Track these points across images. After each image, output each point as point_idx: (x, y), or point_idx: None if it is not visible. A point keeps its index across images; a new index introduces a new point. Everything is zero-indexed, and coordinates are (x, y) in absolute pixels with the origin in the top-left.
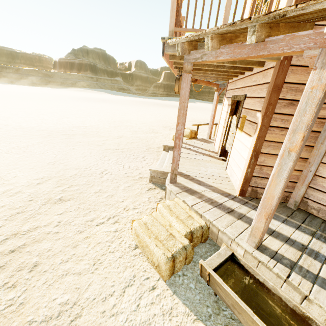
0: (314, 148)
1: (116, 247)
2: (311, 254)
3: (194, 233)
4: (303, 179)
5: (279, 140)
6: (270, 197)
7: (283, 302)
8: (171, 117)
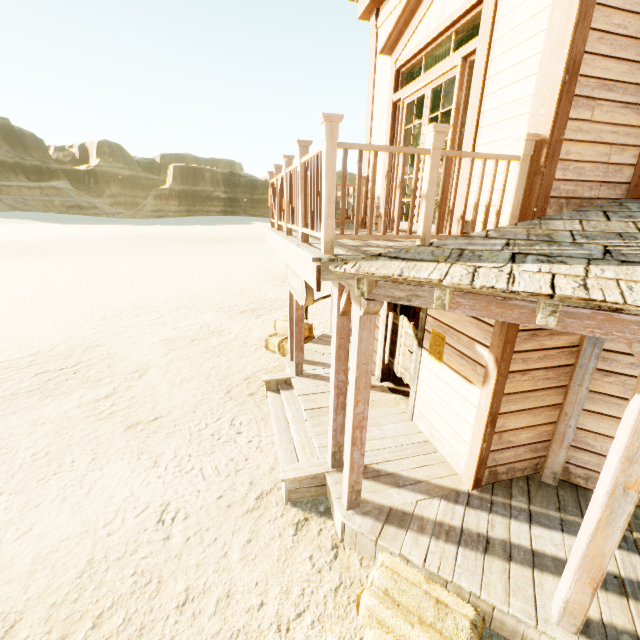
0: (569, 393)
1: None
2: (636, 594)
3: None
4: (560, 438)
5: (522, 389)
6: (597, 556)
7: None
8: (227, 277)
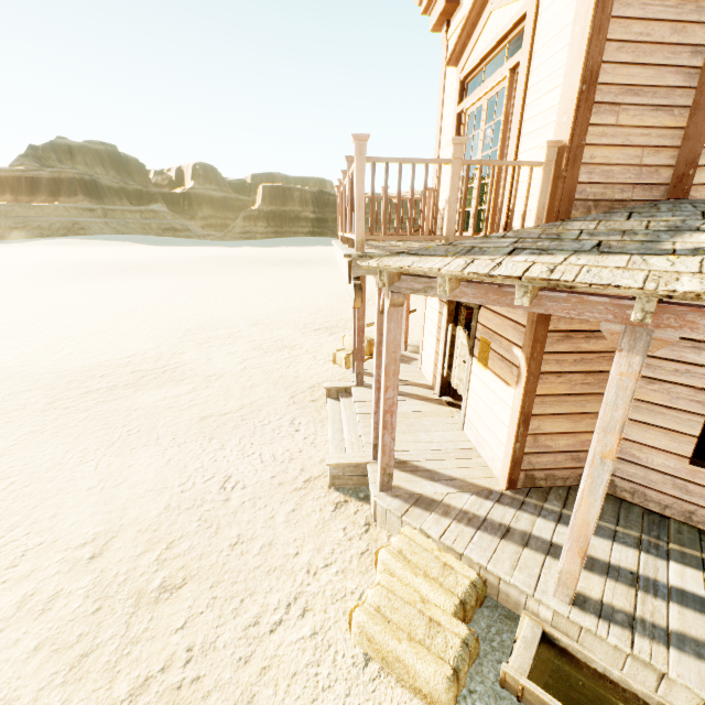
0: None
1: (331, 672)
2: (648, 588)
3: (467, 601)
4: None
5: (558, 392)
6: (583, 525)
7: (642, 701)
8: (306, 297)
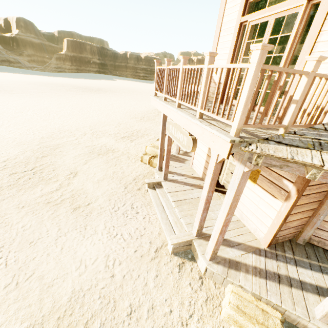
0: (324, 204)
1: None
2: None
3: None
4: (312, 224)
5: (303, 203)
6: None
7: None
8: (108, 114)
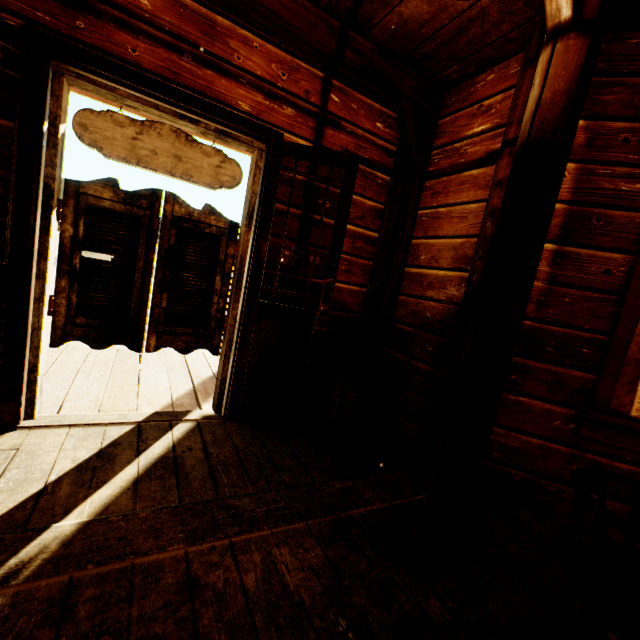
0: None
1: None
2: None
3: None
4: None
5: None
6: None
7: None
8: None
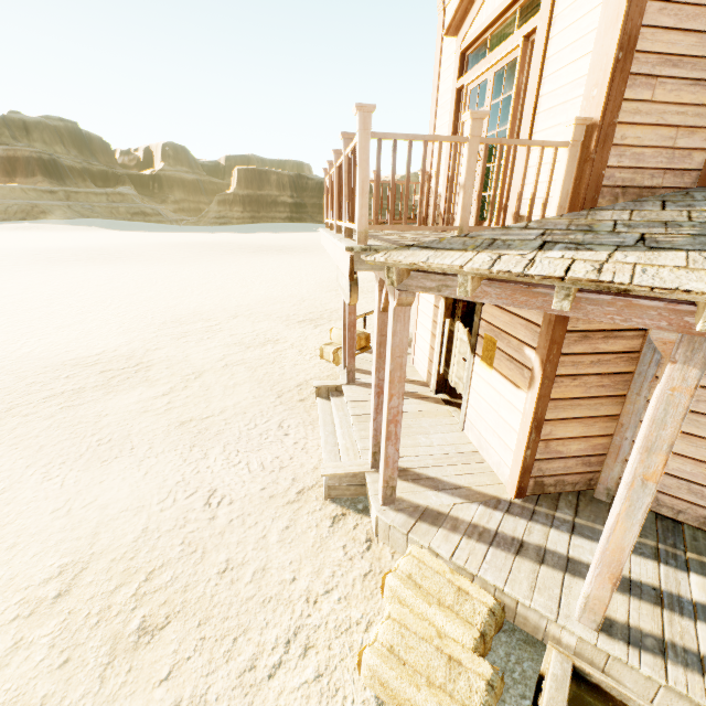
0: (626, 402)
1: None
2: (673, 605)
3: (487, 633)
4: (615, 451)
5: (572, 395)
6: (616, 550)
7: None
8: (287, 286)
